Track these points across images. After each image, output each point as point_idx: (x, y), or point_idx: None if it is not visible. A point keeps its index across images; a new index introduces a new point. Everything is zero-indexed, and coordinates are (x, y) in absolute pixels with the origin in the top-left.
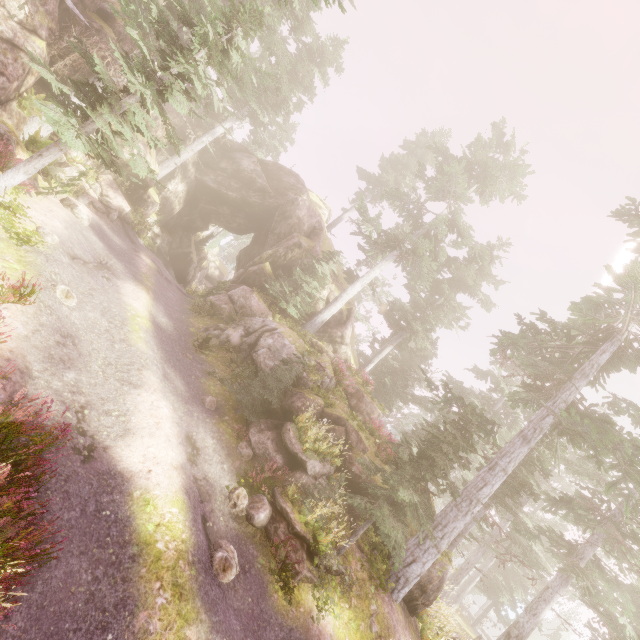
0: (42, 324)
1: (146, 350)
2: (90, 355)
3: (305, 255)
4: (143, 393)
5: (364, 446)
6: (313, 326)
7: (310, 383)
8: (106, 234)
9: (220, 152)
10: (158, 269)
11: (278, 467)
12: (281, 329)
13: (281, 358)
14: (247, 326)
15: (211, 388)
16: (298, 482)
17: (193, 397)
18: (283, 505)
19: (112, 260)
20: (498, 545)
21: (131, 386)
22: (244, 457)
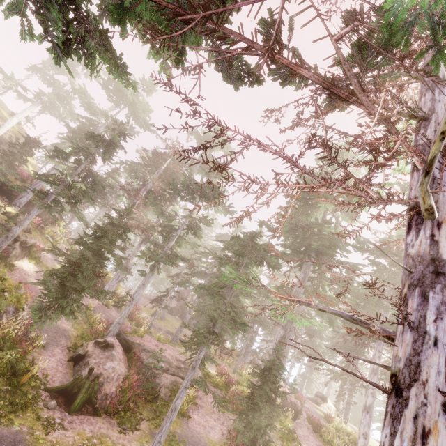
0: None
1: None
2: None
3: None
4: None
5: None
6: None
7: None
8: None
9: None
10: None
11: None
12: None
13: None
14: None
15: None
16: None
17: None
18: None
19: None
20: None
21: None
22: None
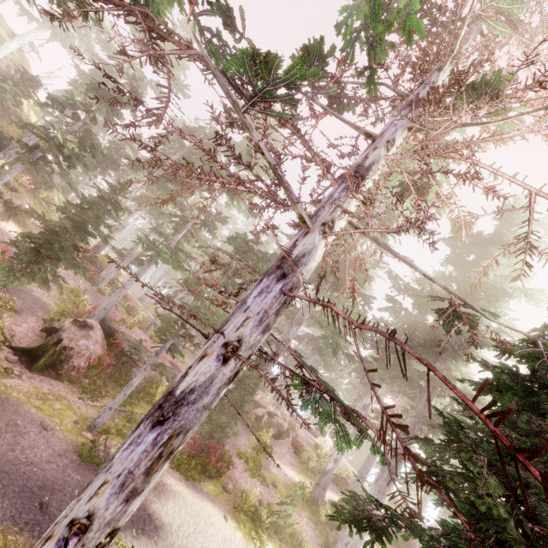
0: None
1: None
2: None
3: None
4: None
5: None
6: None
7: None
8: None
9: None
10: None
11: None
12: None
13: None
14: None
15: None
16: None
17: None
18: None
19: None
20: None
21: None
22: None
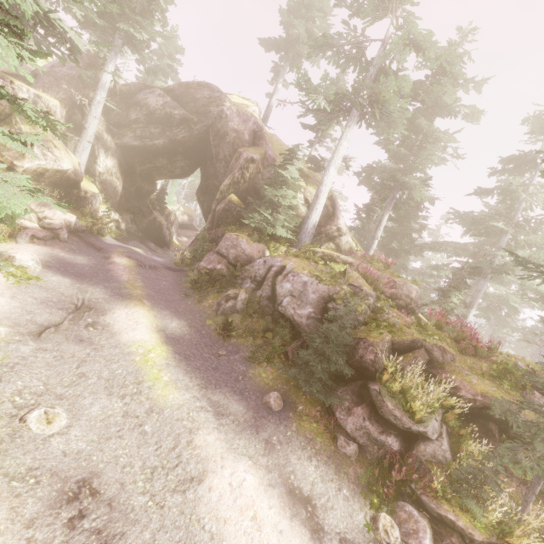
0: (30, 518)
1: (180, 398)
2: (123, 485)
3: (261, 166)
4: (212, 481)
5: (450, 354)
6: (307, 235)
7: (361, 318)
8: (67, 262)
9: (122, 104)
10: (137, 262)
11: (395, 450)
12: (289, 265)
13: (310, 300)
14: (252, 276)
15: (263, 376)
16: (426, 456)
17: (256, 410)
18: (440, 512)
19: (87, 291)
20: (542, 331)
21: (194, 483)
22: (351, 457)
